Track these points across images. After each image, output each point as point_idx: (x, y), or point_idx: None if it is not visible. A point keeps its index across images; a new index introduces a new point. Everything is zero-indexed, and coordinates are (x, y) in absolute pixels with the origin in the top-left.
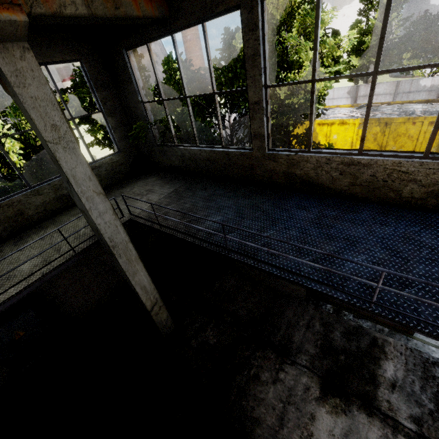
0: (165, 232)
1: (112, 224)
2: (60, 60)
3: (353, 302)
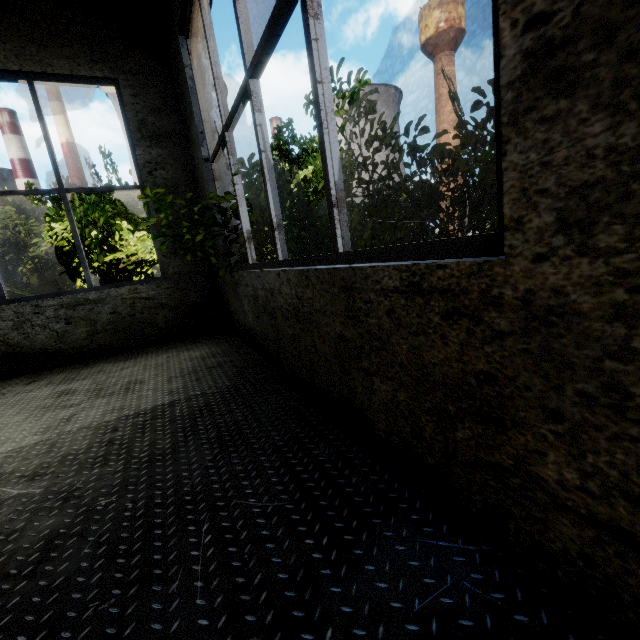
0: None
1: None
2: (67, 75)
3: None
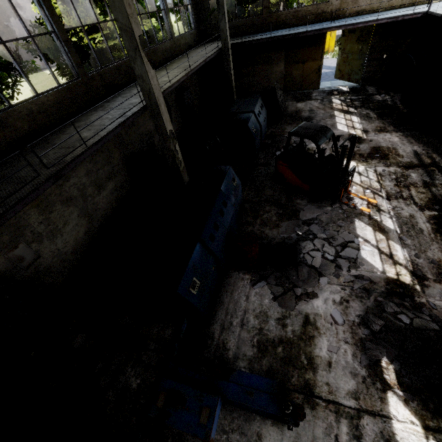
0: (244, 41)
1: (229, 37)
2: None
3: (304, 31)
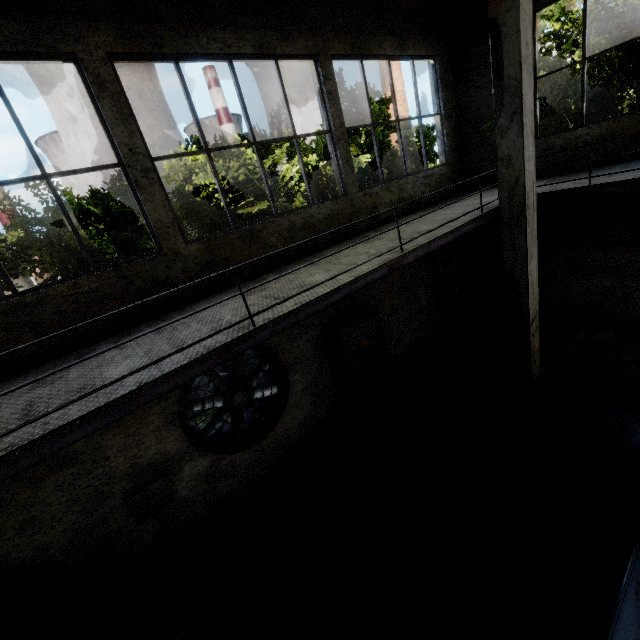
0: (601, 184)
1: (531, 177)
2: (423, 55)
3: None
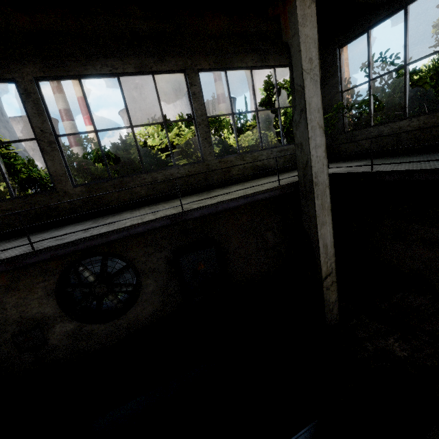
0: (379, 171)
1: (320, 161)
2: (284, 65)
3: None
